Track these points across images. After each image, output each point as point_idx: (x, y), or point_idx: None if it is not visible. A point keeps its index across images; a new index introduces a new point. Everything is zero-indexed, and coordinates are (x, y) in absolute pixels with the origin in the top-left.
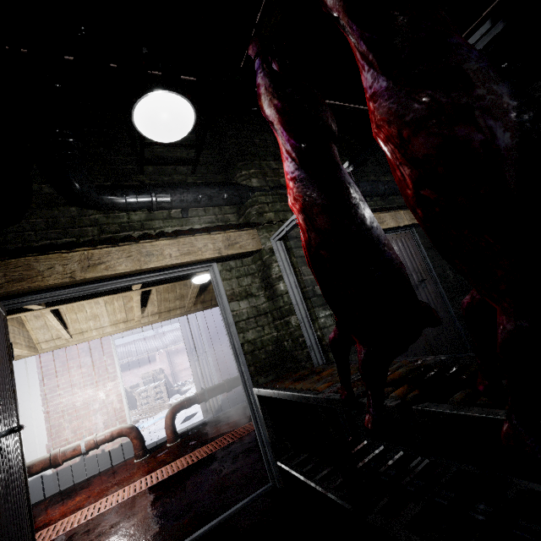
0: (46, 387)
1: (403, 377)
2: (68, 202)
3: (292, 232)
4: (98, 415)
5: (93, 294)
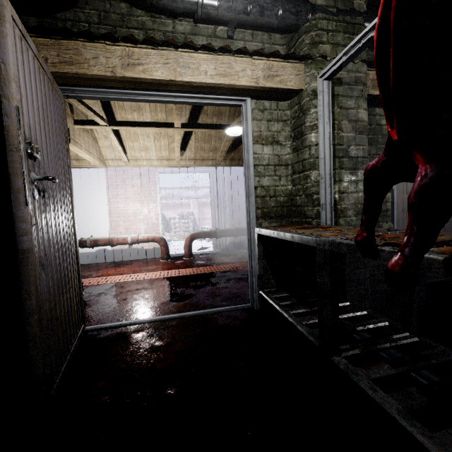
0: (111, 194)
1: (449, 241)
2: None
3: (345, 75)
4: (142, 223)
5: (143, 123)
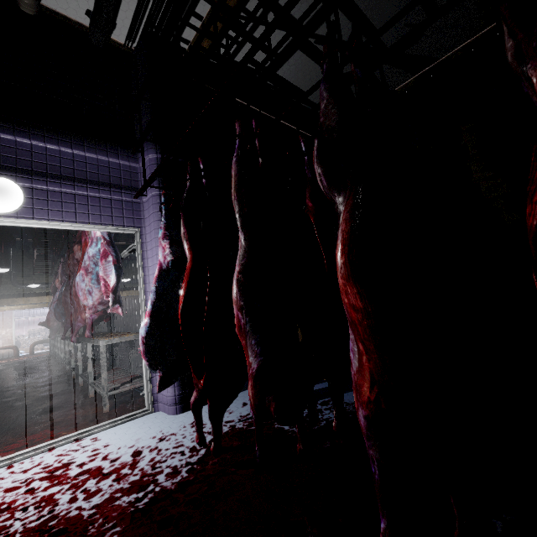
0: None
1: None
2: (10, 283)
3: None
4: (1, 340)
5: None
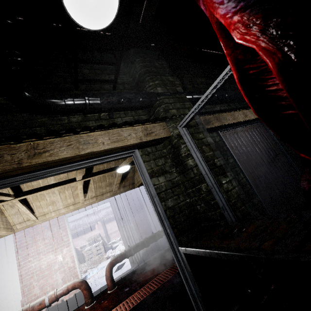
0: (20, 256)
1: None
2: (21, 110)
3: (190, 122)
4: (58, 273)
5: (49, 186)
